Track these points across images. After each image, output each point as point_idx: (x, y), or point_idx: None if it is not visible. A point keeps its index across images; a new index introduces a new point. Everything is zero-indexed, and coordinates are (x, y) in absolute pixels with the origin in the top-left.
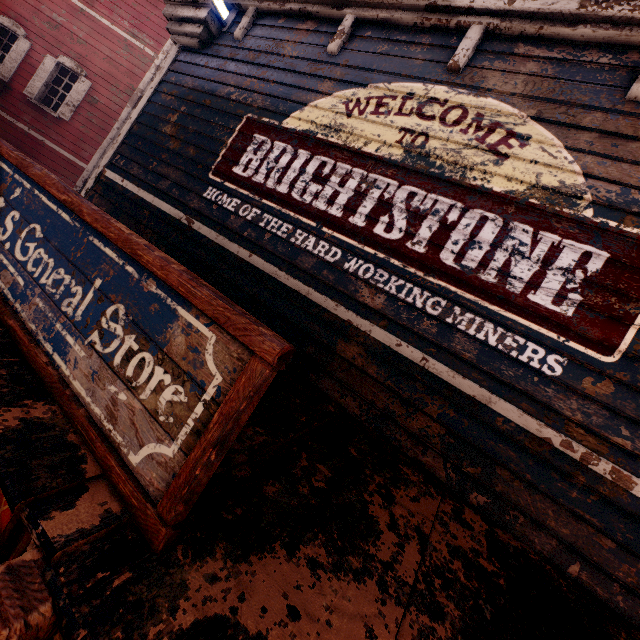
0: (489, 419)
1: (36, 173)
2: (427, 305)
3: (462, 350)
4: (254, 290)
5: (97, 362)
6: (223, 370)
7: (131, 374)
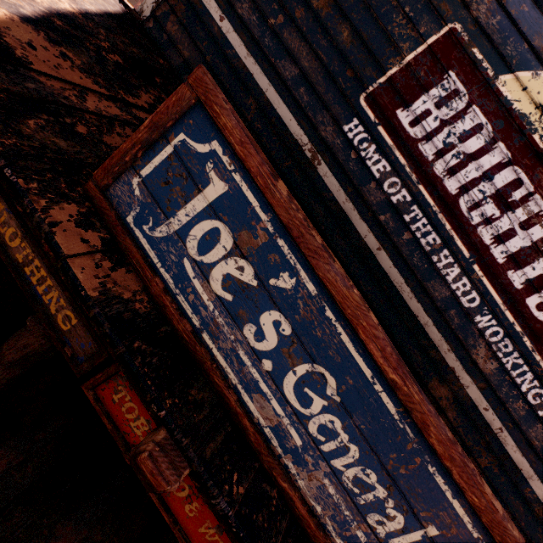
0: (521, 486)
1: (337, 284)
2: (530, 392)
3: (534, 437)
4: (369, 288)
5: None
6: None
7: None
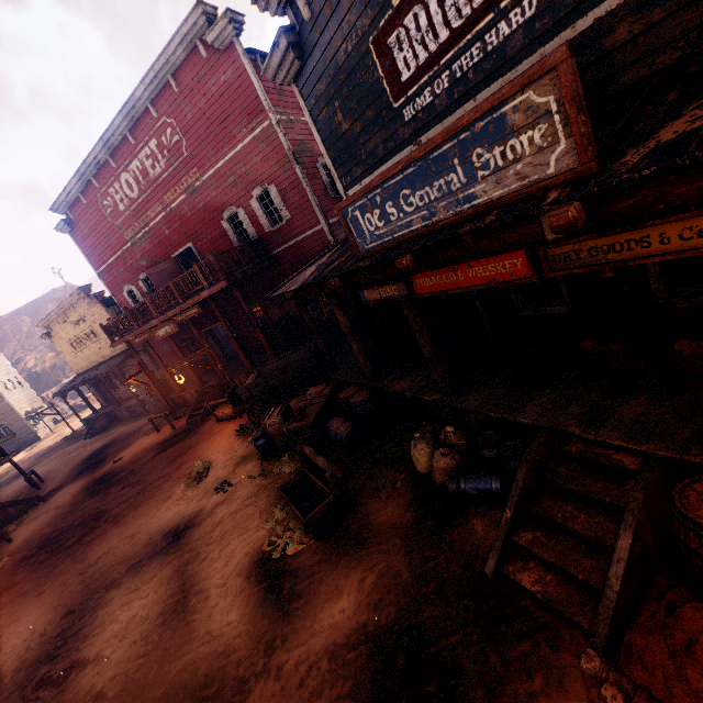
0: None
1: (376, 181)
2: None
3: None
4: None
5: (492, 178)
6: (549, 94)
7: (512, 158)
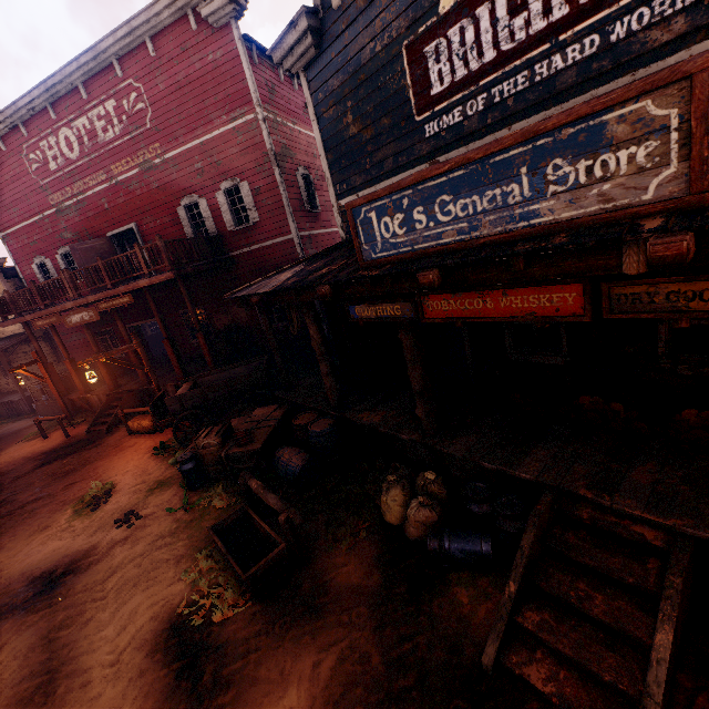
0: None
1: (410, 180)
2: None
3: None
4: None
5: (566, 196)
6: (672, 107)
7: (600, 175)
